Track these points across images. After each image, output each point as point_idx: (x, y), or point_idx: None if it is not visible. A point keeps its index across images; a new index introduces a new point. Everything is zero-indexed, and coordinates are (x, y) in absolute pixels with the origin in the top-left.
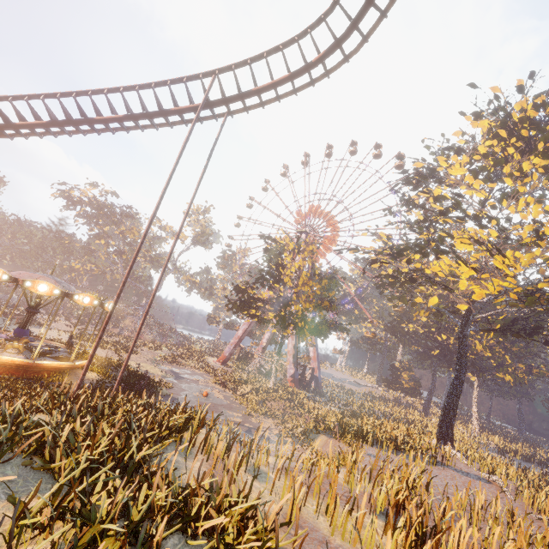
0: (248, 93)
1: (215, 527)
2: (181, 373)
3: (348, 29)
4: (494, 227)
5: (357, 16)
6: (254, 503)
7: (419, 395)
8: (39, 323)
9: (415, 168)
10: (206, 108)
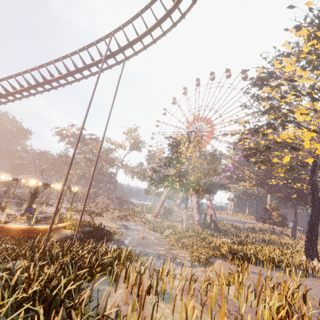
0: (133, 41)
1: None
2: (129, 225)
3: None
4: None
5: None
6: None
7: (287, 226)
8: (50, 205)
9: (258, 74)
10: (110, 57)
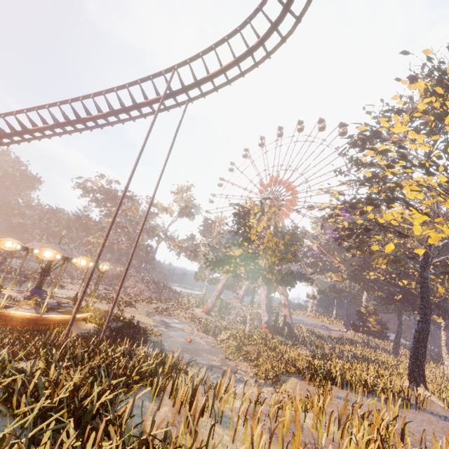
0: (202, 80)
1: None
2: (170, 323)
3: (282, 12)
4: (442, 174)
5: (288, 0)
6: None
7: (387, 338)
8: (61, 286)
9: (359, 132)
10: (169, 97)
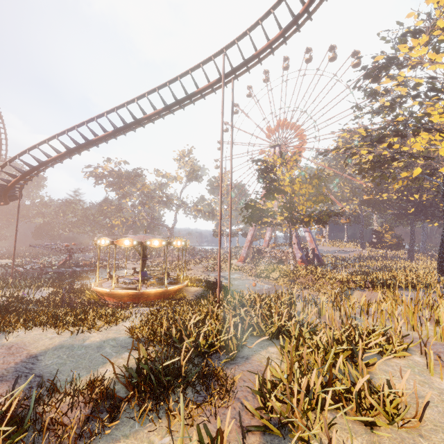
0: (251, 59)
1: (375, 343)
2: (225, 275)
3: None
4: None
5: None
6: (388, 327)
7: (403, 247)
8: (121, 267)
9: (374, 61)
10: (221, 82)
